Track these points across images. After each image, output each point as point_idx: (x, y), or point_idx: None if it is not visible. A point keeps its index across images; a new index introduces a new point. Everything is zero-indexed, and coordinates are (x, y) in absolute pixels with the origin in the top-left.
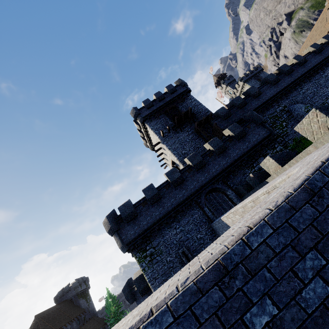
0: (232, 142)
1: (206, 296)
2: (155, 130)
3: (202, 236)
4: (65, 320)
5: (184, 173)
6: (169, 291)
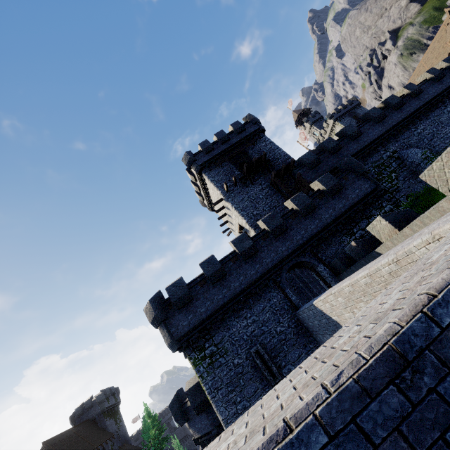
0: (323, 199)
1: (378, 402)
2: (216, 182)
3: (283, 329)
4: (84, 449)
5: (257, 241)
6: (309, 394)
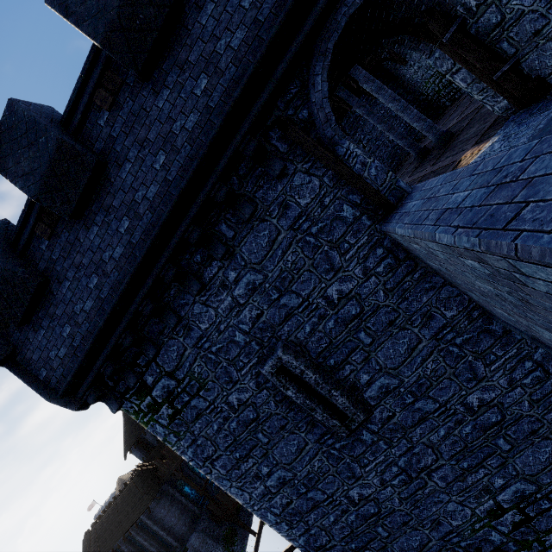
0: None
1: None
2: None
3: (349, 288)
4: None
5: None
6: None
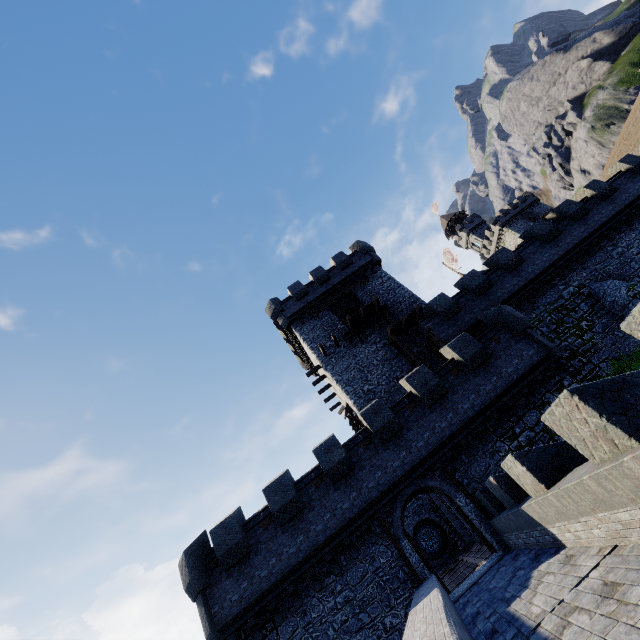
0: (459, 376)
1: None
2: (311, 342)
3: (396, 622)
4: None
5: (355, 449)
6: None
